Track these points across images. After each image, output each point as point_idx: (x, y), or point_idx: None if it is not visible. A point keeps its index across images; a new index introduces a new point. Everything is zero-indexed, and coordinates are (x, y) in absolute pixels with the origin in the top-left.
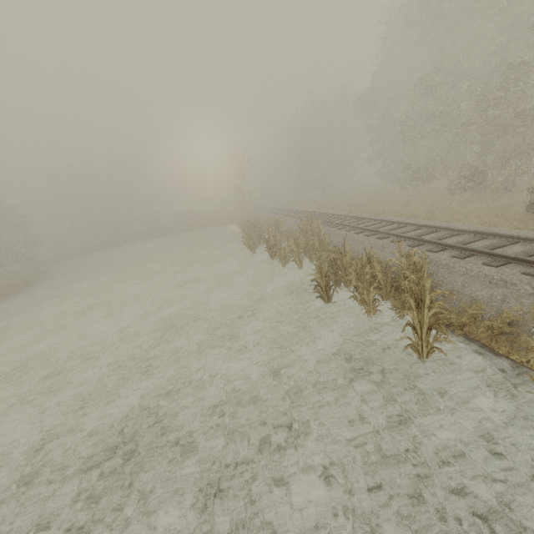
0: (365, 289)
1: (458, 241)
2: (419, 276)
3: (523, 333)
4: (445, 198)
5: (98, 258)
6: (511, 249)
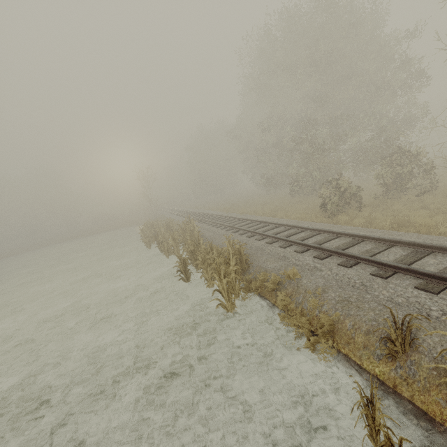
0: (205, 269)
1: (275, 232)
2: (224, 258)
3: (282, 288)
4: (287, 200)
5: (11, 262)
6: (299, 235)
